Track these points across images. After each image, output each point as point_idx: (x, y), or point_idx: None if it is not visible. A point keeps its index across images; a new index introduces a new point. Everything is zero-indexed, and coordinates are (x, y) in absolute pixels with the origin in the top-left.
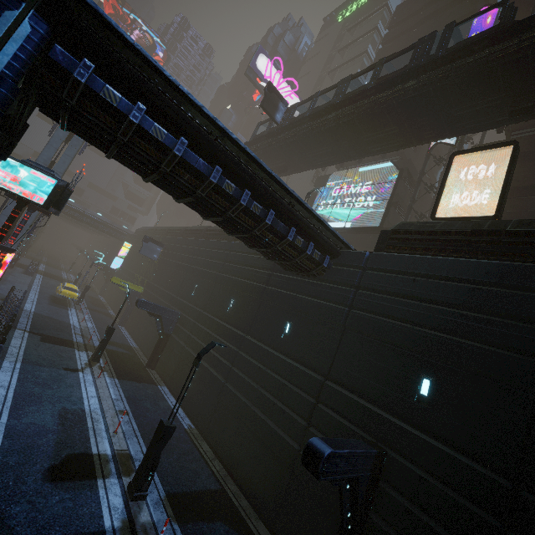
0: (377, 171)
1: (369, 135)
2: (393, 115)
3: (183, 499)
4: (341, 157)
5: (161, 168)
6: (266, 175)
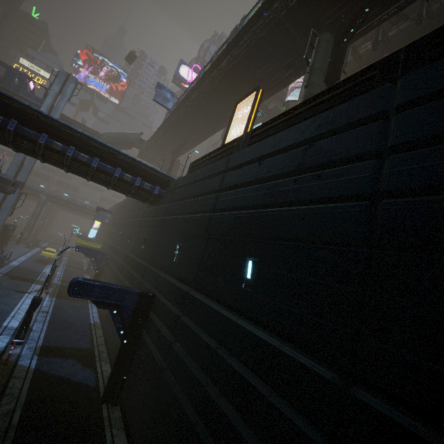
0: None
1: (221, 105)
2: (225, 87)
3: (53, 348)
4: (215, 125)
5: (6, 139)
6: (85, 136)
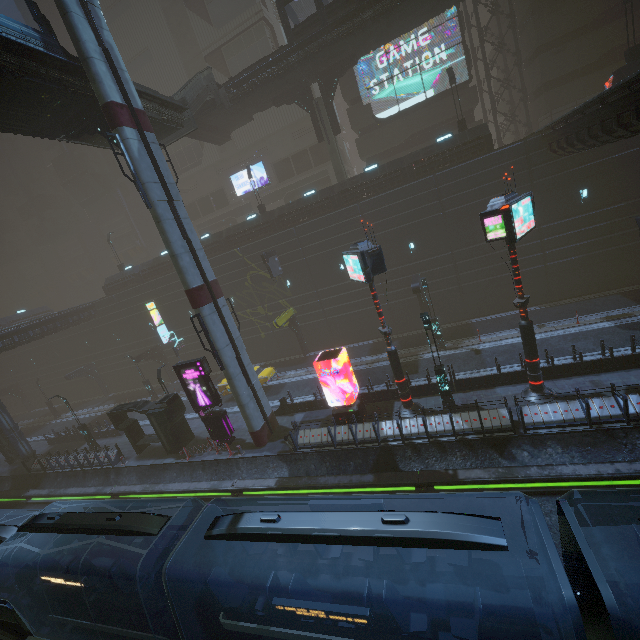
0: None
1: None
2: None
3: None
4: (436, 12)
5: None
6: None
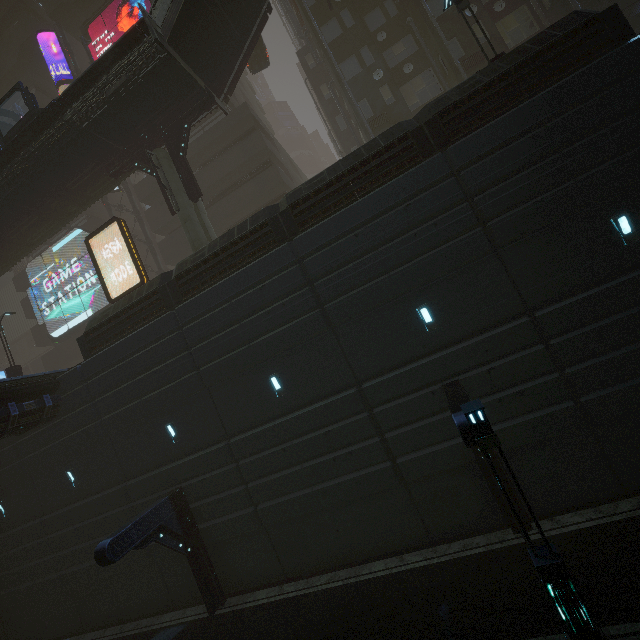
0: (73, 244)
1: (13, 232)
2: (15, 209)
3: None
4: (7, 261)
5: None
6: None
